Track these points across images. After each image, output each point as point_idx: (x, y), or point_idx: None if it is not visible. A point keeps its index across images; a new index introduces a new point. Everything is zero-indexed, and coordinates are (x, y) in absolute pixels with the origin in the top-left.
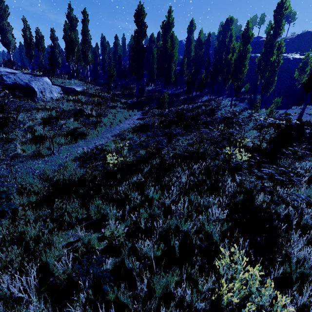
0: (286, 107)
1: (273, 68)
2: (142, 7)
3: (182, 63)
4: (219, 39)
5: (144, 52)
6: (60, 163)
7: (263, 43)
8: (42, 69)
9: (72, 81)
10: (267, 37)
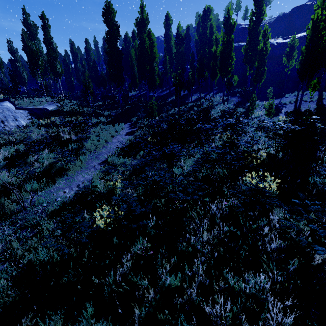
0: (279, 96)
1: (261, 56)
2: (110, 4)
3: (164, 62)
4: (198, 31)
5: (121, 55)
6: (34, 224)
7: (243, 30)
8: (2, 90)
9: (43, 99)
10: (250, 24)
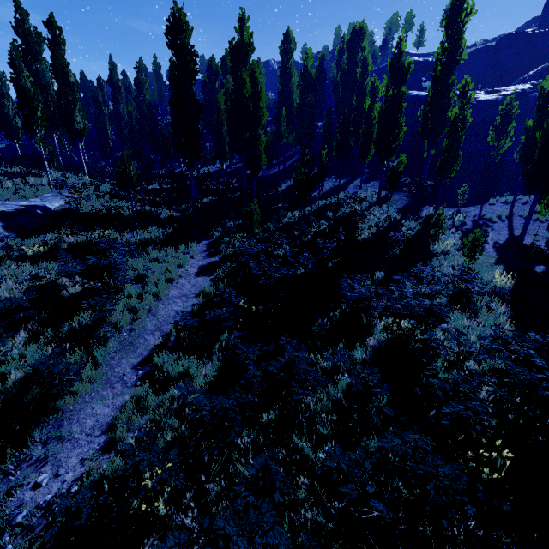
0: (478, 199)
1: (455, 132)
2: (181, 12)
3: (277, 118)
4: (339, 64)
5: (198, 110)
6: None
7: (415, 65)
8: None
9: (44, 181)
10: (436, 69)
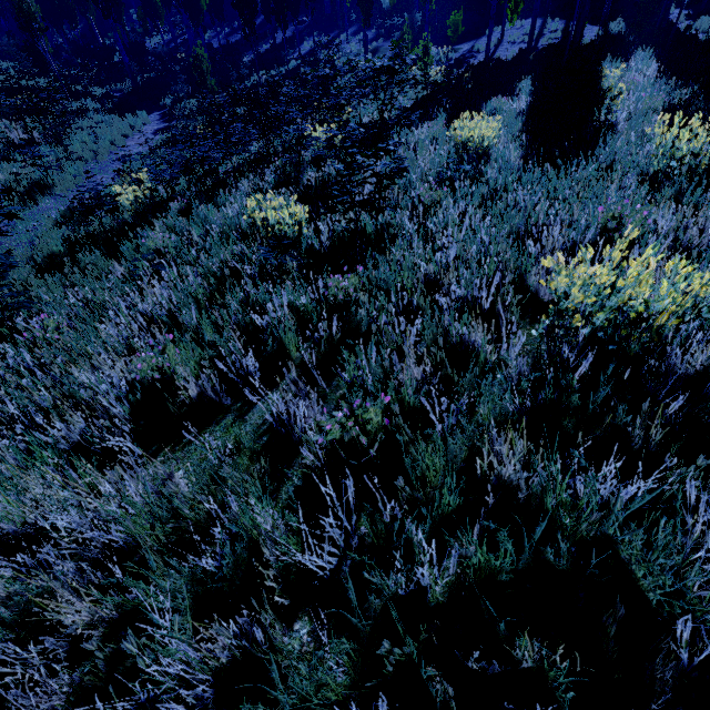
0: (476, 34)
1: None
2: None
3: None
4: None
5: None
6: (29, 240)
7: None
8: None
9: None
10: None
